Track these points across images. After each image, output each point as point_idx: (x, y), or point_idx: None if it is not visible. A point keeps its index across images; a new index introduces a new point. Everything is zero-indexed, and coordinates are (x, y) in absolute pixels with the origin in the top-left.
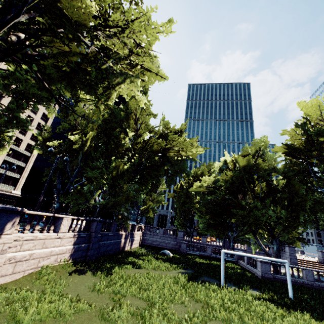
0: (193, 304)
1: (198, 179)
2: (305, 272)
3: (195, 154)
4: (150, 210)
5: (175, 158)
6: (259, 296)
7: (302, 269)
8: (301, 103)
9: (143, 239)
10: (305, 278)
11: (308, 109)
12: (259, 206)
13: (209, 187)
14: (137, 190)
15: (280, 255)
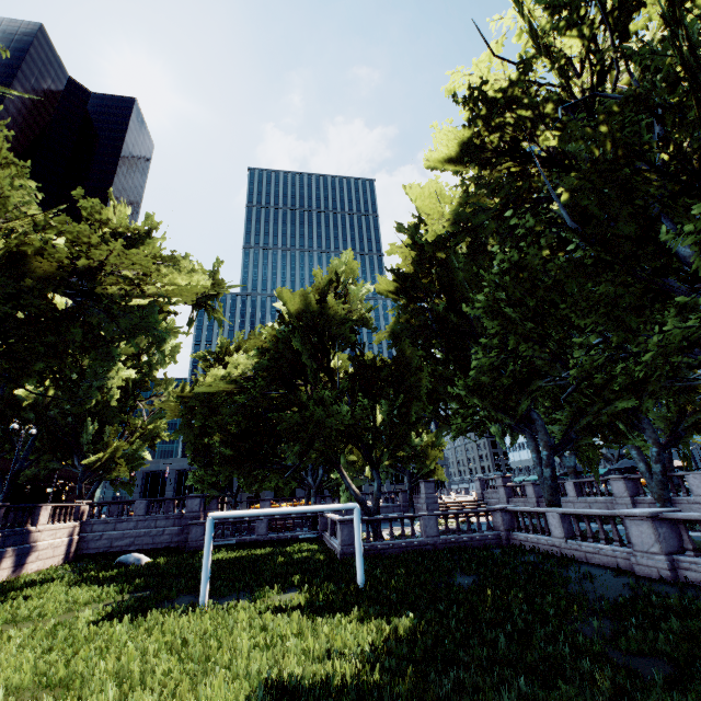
0: (28, 700)
1: (227, 364)
2: (423, 521)
3: (190, 292)
4: (118, 462)
5: (131, 304)
6: (275, 605)
7: (420, 517)
8: (411, 187)
9: (84, 541)
10: (424, 534)
11: (422, 200)
12: (329, 400)
13: (245, 377)
14: (80, 413)
15: (413, 503)
